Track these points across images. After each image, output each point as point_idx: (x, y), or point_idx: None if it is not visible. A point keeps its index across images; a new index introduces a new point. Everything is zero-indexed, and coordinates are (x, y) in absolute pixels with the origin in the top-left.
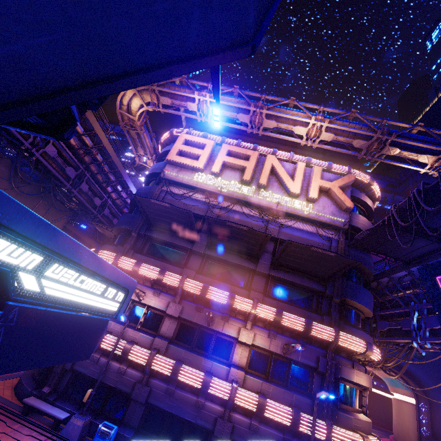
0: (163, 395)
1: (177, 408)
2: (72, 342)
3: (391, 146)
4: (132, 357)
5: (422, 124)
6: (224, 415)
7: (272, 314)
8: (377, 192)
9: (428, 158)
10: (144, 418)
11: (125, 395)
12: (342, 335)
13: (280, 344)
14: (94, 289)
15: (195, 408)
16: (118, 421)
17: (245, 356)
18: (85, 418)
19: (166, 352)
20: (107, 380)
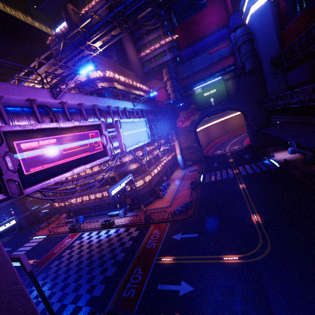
0: (87, 204)
1: (92, 205)
2: (8, 232)
3: (67, 63)
4: (73, 202)
5: (62, 38)
6: (100, 200)
7: (91, 171)
8: (98, 75)
9: (84, 53)
10: (90, 209)
11: (84, 208)
12: (110, 163)
13: (101, 175)
14: (3, 227)
15: (95, 202)
16: (86, 213)
17: (98, 183)
18: (75, 218)
19: (81, 195)
20: (76, 208)
